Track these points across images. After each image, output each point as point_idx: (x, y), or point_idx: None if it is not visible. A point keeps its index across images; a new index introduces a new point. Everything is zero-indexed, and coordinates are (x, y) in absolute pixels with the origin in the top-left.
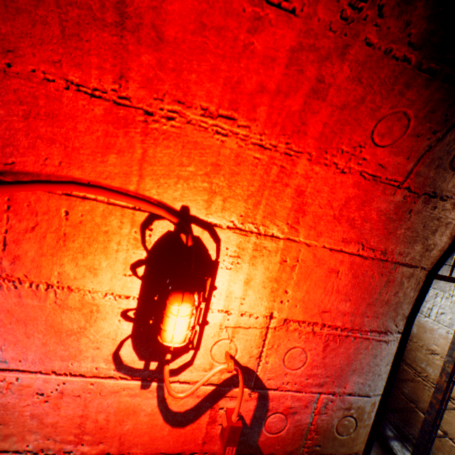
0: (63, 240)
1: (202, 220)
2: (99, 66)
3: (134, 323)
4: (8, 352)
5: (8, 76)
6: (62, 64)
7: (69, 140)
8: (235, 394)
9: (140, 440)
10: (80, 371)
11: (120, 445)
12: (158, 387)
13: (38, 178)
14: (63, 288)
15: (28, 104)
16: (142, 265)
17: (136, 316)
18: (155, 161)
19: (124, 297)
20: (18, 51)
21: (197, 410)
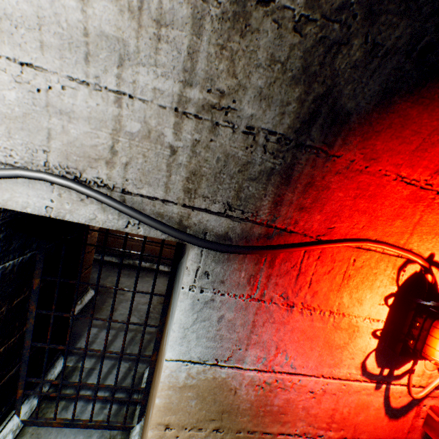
0: (346, 279)
1: (438, 263)
2: (424, 166)
3: (378, 340)
4: (296, 361)
5: (360, 173)
6: (401, 165)
7: (374, 211)
8: (434, 394)
9: (366, 428)
10: (338, 375)
11: (353, 432)
12: (385, 388)
13: (343, 237)
14: (338, 314)
15: (360, 189)
16: (391, 297)
17: (380, 334)
18: (424, 223)
19: (375, 320)
20: (377, 159)
21: (407, 406)
